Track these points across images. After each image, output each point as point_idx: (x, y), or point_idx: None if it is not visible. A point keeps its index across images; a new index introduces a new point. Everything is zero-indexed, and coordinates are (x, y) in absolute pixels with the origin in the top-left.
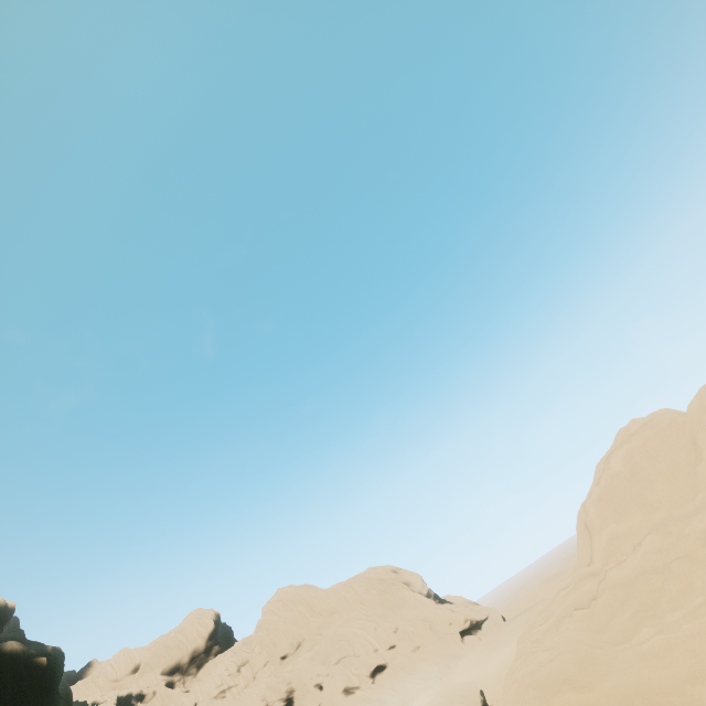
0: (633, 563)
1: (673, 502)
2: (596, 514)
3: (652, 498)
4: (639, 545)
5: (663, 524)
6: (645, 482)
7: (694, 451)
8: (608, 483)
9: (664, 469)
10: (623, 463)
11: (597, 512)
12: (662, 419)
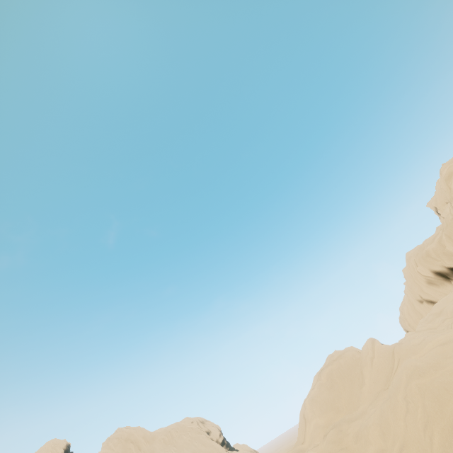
0: (322, 447)
1: (348, 408)
2: (310, 409)
3: (339, 403)
4: (326, 435)
5: (339, 424)
6: (337, 392)
7: (361, 378)
8: (318, 389)
9: (347, 386)
10: (327, 378)
11: (310, 408)
12: (349, 354)
